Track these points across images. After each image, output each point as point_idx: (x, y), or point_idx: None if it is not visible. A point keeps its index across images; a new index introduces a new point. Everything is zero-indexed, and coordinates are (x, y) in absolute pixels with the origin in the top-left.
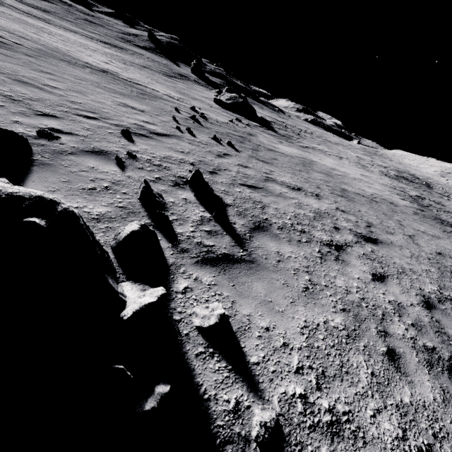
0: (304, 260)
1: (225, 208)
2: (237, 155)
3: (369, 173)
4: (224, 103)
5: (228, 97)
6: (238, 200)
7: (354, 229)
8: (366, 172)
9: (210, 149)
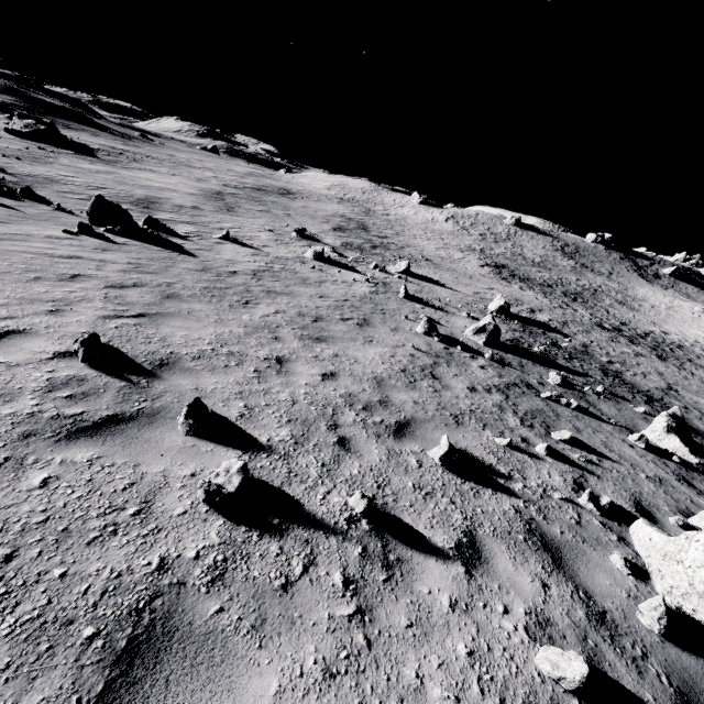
0: (48, 183)
1: (10, 173)
2: (25, 164)
3: (197, 183)
4: (20, 132)
5: (23, 125)
6: (19, 173)
7: (98, 186)
8: (193, 182)
9: (1, 161)
